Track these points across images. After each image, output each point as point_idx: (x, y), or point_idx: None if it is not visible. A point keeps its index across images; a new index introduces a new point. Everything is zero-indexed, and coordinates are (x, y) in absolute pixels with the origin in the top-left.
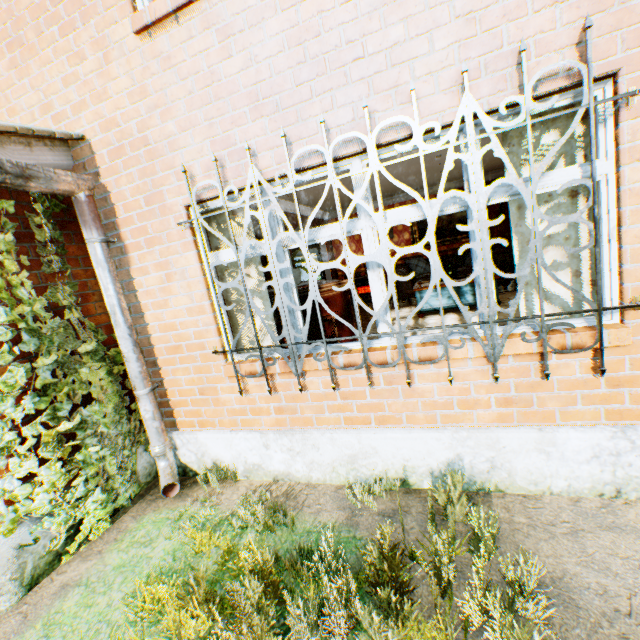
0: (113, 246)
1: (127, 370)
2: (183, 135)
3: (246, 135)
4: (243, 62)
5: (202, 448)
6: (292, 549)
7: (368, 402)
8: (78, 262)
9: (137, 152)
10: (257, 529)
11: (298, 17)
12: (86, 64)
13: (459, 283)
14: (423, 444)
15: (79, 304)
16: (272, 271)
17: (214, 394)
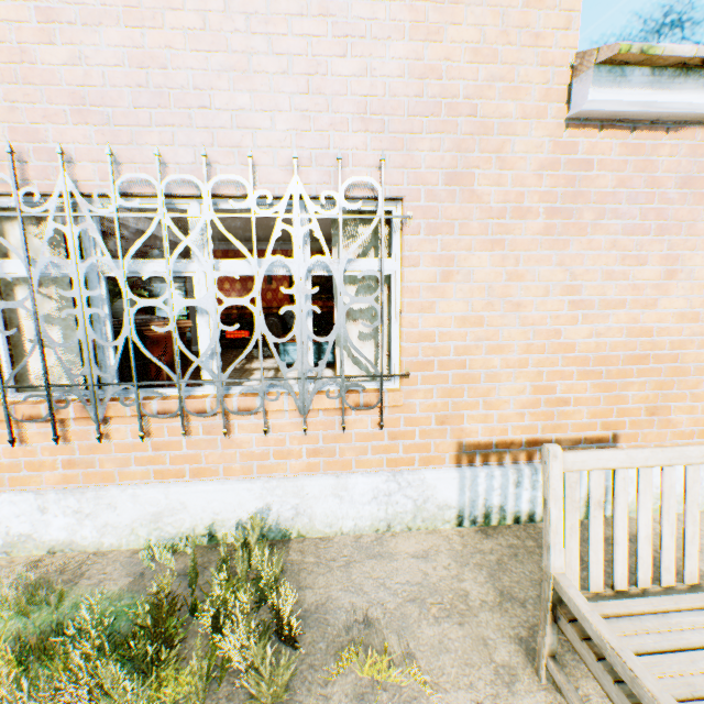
0: None
1: None
2: None
3: (63, 136)
4: (69, 57)
5: None
6: (49, 631)
7: (184, 453)
8: None
9: None
10: (2, 616)
11: (145, 41)
12: None
13: (280, 340)
14: (236, 495)
15: None
16: (78, 297)
17: None
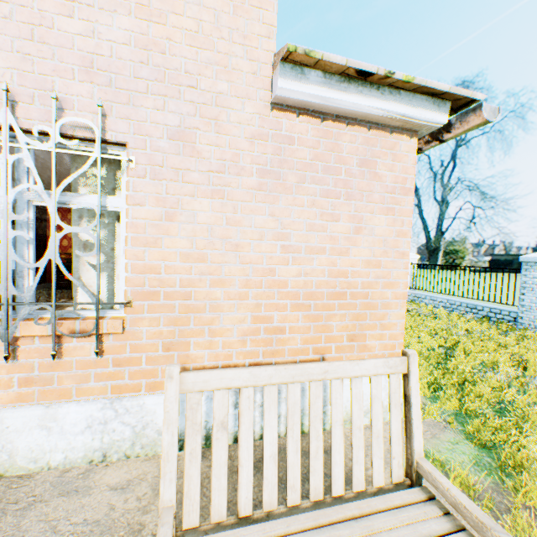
0: None
1: None
2: None
3: None
4: None
5: None
6: None
7: None
8: None
9: None
10: None
11: None
12: None
13: None
14: None
15: None
16: None
17: None
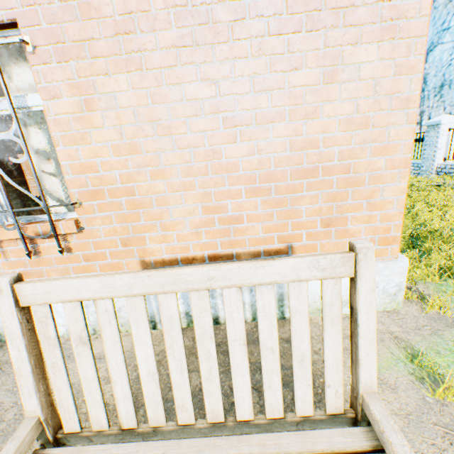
0: None
1: None
2: None
3: None
4: None
5: None
6: None
7: None
8: None
9: None
10: None
11: None
12: None
13: None
14: None
15: None
16: None
17: None
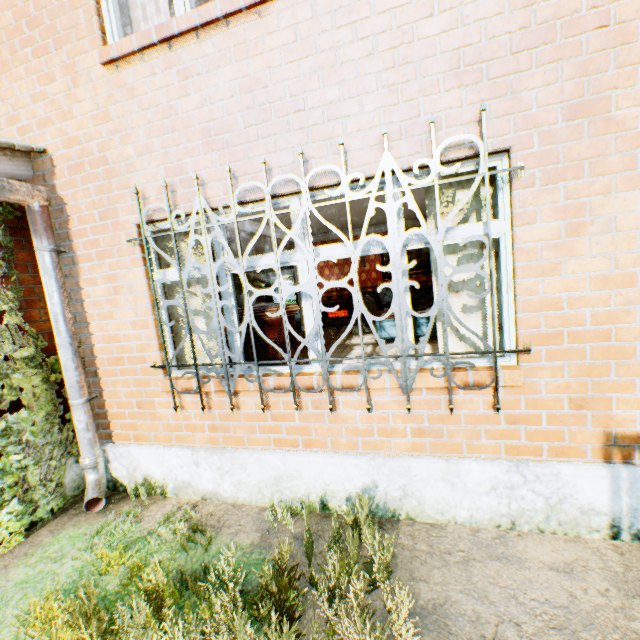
0: (65, 255)
1: (64, 378)
2: (140, 159)
3: (198, 166)
4: (199, 101)
5: (134, 462)
6: (201, 569)
7: (297, 425)
8: (27, 268)
9: (96, 170)
10: (171, 548)
11: (250, 69)
12: (55, 85)
13: (378, 318)
14: (343, 469)
15: (22, 309)
16: (212, 293)
17: (151, 408)
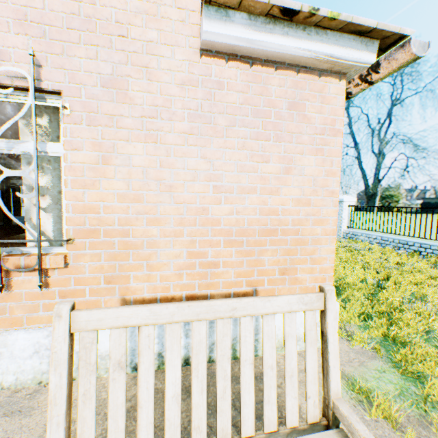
0: None
1: None
2: None
3: None
4: None
5: None
6: None
7: None
8: None
9: None
10: None
11: None
12: None
13: None
14: None
15: None
16: None
17: None
